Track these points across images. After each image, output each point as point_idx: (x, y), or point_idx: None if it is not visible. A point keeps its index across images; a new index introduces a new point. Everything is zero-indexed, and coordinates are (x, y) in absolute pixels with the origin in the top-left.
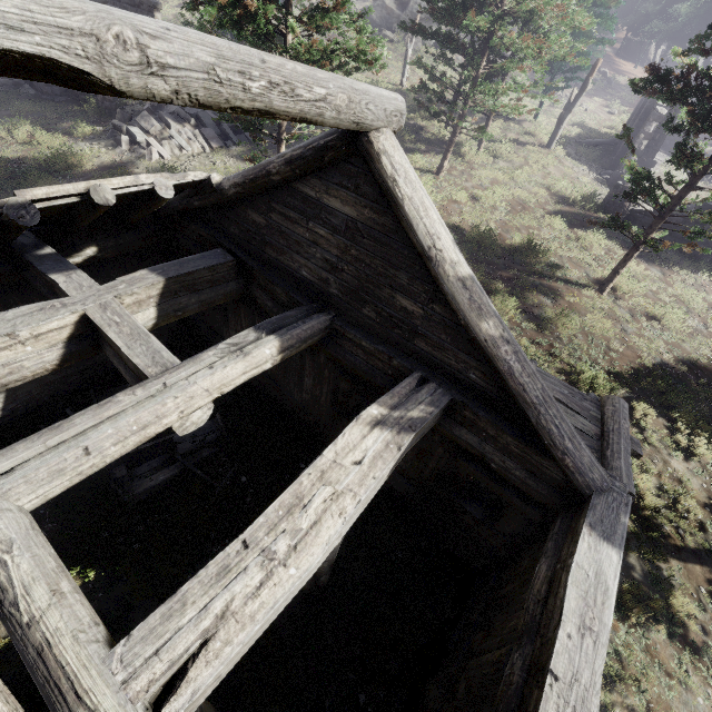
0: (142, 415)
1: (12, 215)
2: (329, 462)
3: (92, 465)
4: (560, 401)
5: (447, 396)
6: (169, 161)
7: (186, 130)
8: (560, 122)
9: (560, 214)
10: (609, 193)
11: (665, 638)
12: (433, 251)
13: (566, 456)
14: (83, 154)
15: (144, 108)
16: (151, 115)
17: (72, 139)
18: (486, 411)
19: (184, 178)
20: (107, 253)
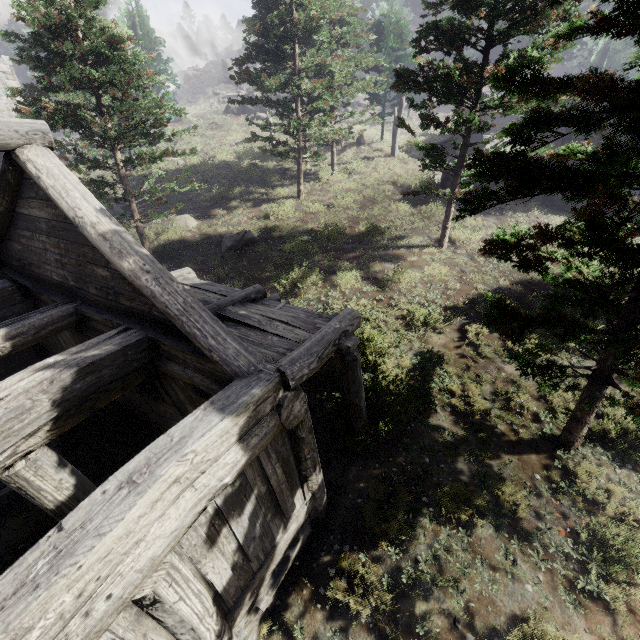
0: None
1: None
2: None
3: None
4: (284, 322)
5: (140, 336)
6: None
7: None
8: (394, 135)
9: (405, 199)
10: (442, 173)
11: (491, 531)
12: (76, 220)
13: (212, 353)
14: None
15: None
16: None
17: None
18: (174, 339)
19: None
20: None
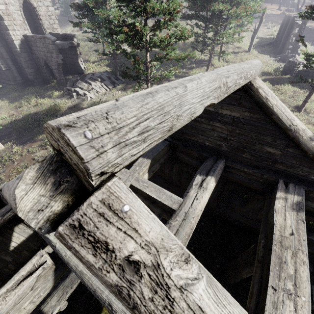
0: (186, 230)
1: None
2: (279, 236)
3: None
4: None
5: (302, 189)
6: (95, 99)
7: (97, 84)
8: (252, 39)
9: (265, 80)
10: (285, 65)
11: None
12: (292, 127)
13: None
14: (60, 104)
15: (78, 79)
16: (81, 81)
17: (52, 99)
18: None
19: None
20: None
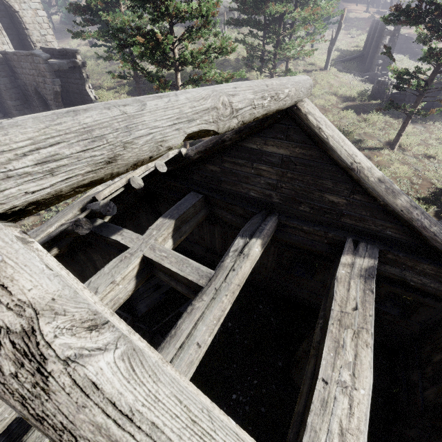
0: (215, 312)
1: (103, 211)
2: (339, 312)
3: (203, 352)
4: None
5: (376, 249)
6: None
7: None
8: (329, 52)
9: (348, 108)
10: (373, 87)
11: None
12: (354, 165)
13: None
14: None
15: None
16: None
17: None
18: (403, 251)
19: (168, 157)
20: (119, 211)
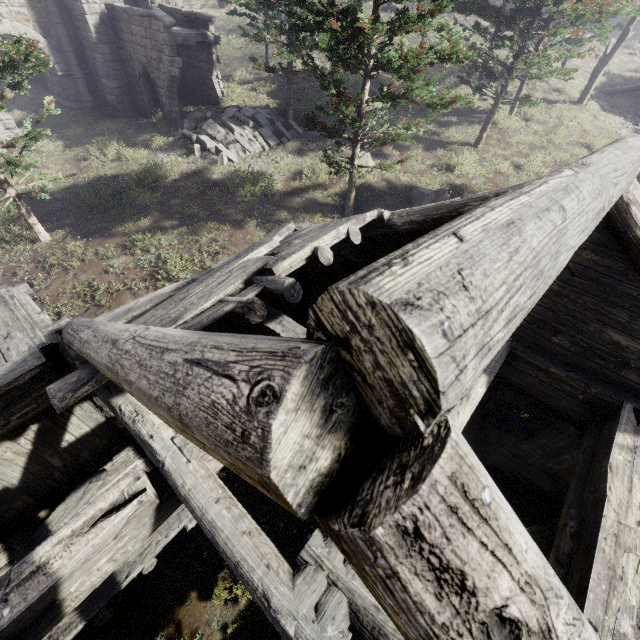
0: None
1: (287, 296)
2: (615, 523)
3: None
4: None
5: None
6: (237, 164)
7: (246, 133)
8: (594, 76)
9: None
10: None
11: None
12: None
13: None
14: (166, 165)
15: (207, 116)
16: (214, 121)
17: (151, 151)
18: None
19: (364, 221)
20: None
